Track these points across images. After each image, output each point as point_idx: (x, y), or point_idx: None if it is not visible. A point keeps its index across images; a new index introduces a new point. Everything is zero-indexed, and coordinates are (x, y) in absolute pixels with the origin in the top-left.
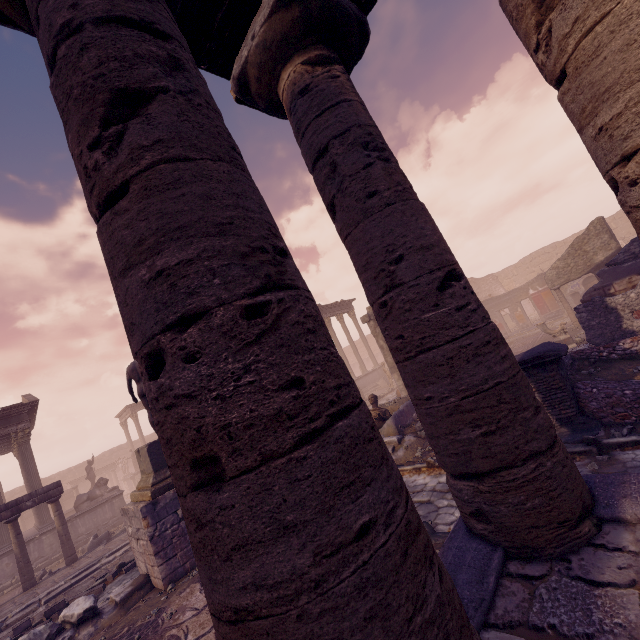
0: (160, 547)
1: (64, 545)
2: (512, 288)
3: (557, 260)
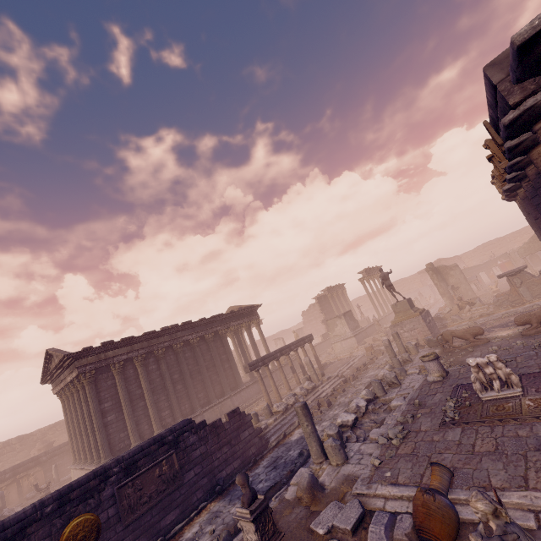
0: (428, 329)
1: (319, 362)
2: (471, 264)
3: (524, 244)
